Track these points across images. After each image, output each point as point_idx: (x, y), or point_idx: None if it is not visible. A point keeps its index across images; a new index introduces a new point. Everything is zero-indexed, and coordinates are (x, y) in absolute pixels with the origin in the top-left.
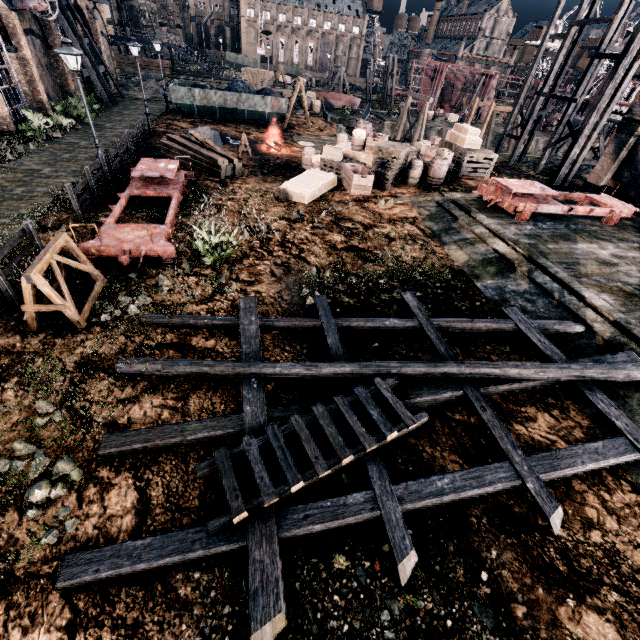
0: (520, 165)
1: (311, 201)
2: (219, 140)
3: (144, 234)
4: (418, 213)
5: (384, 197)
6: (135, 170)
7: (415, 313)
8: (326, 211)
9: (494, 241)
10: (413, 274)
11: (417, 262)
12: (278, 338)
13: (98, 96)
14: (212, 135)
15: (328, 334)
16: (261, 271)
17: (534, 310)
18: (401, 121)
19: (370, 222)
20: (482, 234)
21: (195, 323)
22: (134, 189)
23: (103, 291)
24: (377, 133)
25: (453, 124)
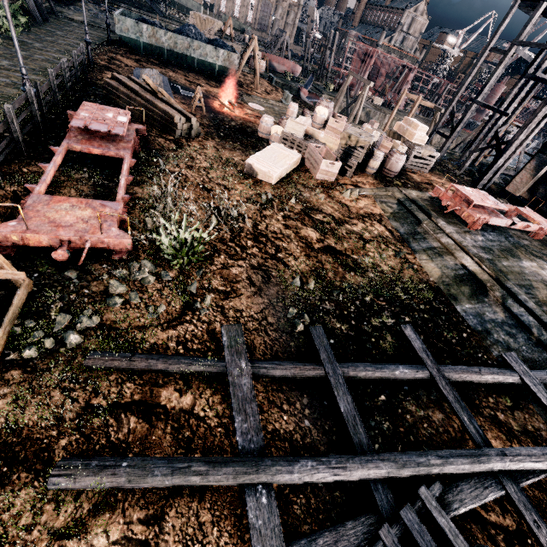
0: (446, 162)
1: (277, 181)
2: (169, 87)
3: (89, 215)
4: (382, 209)
5: (347, 185)
6: (75, 118)
7: (423, 359)
8: (295, 197)
9: (462, 255)
10: (396, 290)
11: (396, 274)
12: (272, 389)
13: (25, 6)
14: (161, 80)
15: (338, 394)
16: (237, 276)
17: (518, 347)
18: (339, 97)
19: (340, 216)
20: (449, 245)
21: (165, 368)
22: (73, 142)
23: (27, 301)
24: (336, 113)
25: (378, 107)
